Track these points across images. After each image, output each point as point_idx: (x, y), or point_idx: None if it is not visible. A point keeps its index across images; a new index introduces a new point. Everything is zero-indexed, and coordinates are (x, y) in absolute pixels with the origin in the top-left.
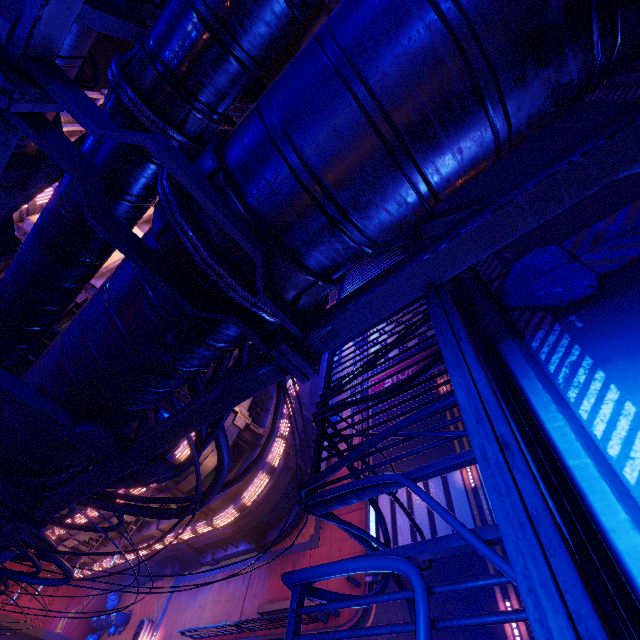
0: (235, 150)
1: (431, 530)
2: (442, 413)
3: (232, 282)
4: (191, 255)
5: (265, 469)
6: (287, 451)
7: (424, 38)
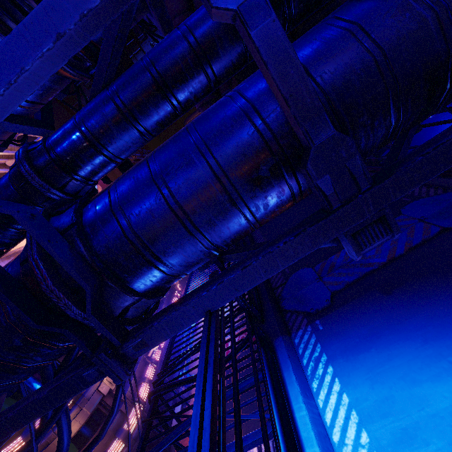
0: (90, 212)
1: None
2: None
3: (69, 303)
4: (40, 282)
5: (121, 436)
6: (144, 415)
7: (200, 173)
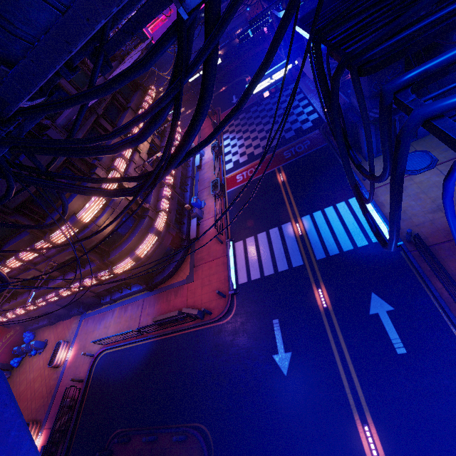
0: None
1: (272, 261)
2: (280, 195)
3: None
4: None
5: (153, 232)
6: (168, 222)
7: None
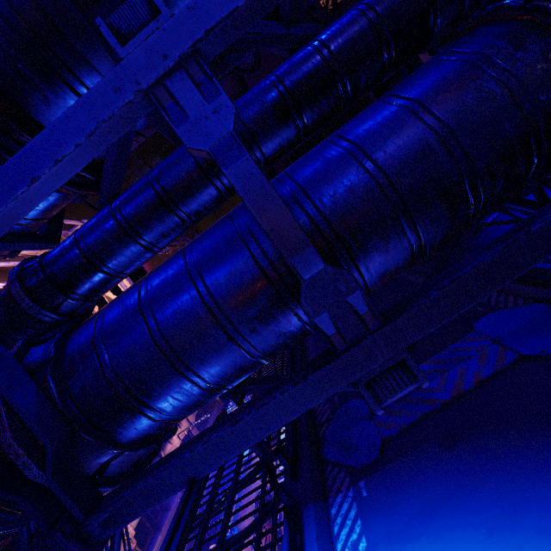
0: (72, 343)
1: None
2: None
3: (29, 461)
4: None
5: None
6: None
7: (190, 303)
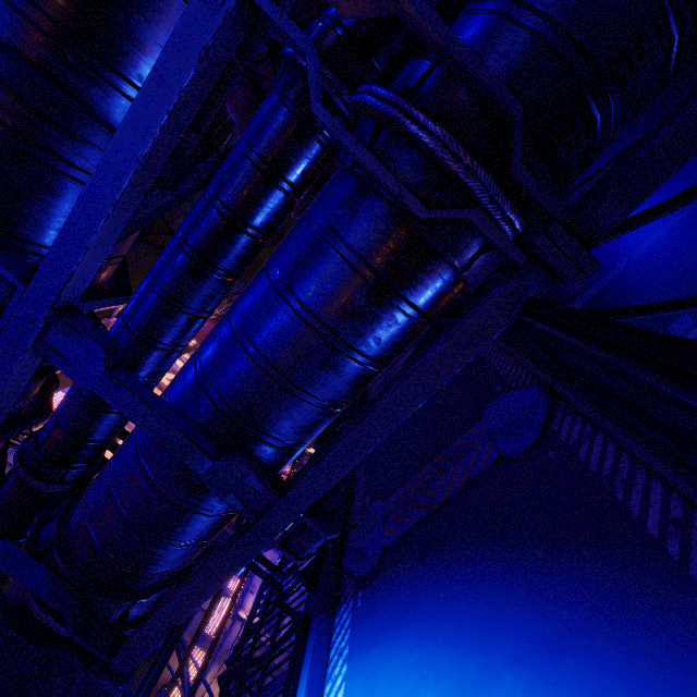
0: (71, 521)
1: None
2: None
3: (57, 624)
4: (30, 607)
5: None
6: None
7: (141, 487)
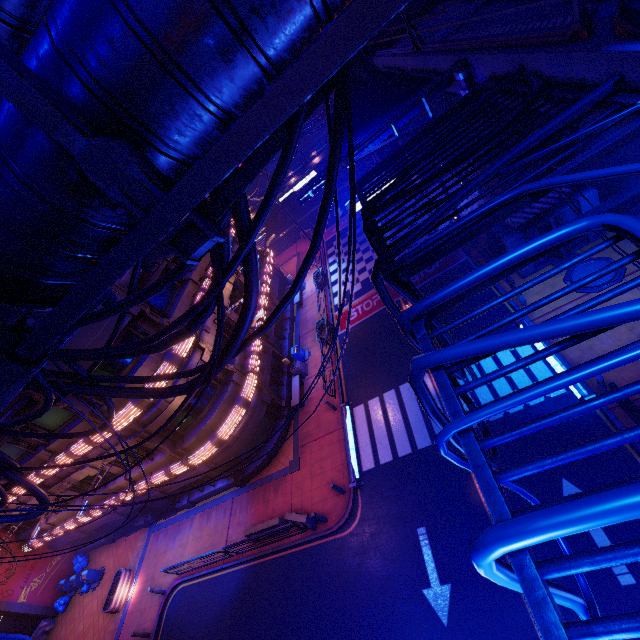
0: None
1: (408, 434)
2: None
3: None
4: None
5: (240, 403)
6: (259, 386)
7: None
